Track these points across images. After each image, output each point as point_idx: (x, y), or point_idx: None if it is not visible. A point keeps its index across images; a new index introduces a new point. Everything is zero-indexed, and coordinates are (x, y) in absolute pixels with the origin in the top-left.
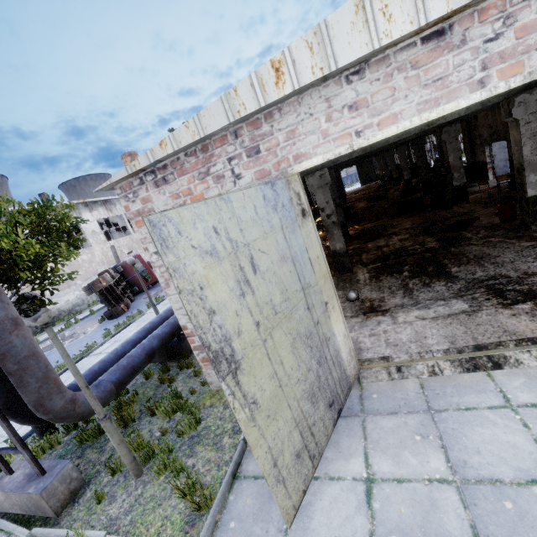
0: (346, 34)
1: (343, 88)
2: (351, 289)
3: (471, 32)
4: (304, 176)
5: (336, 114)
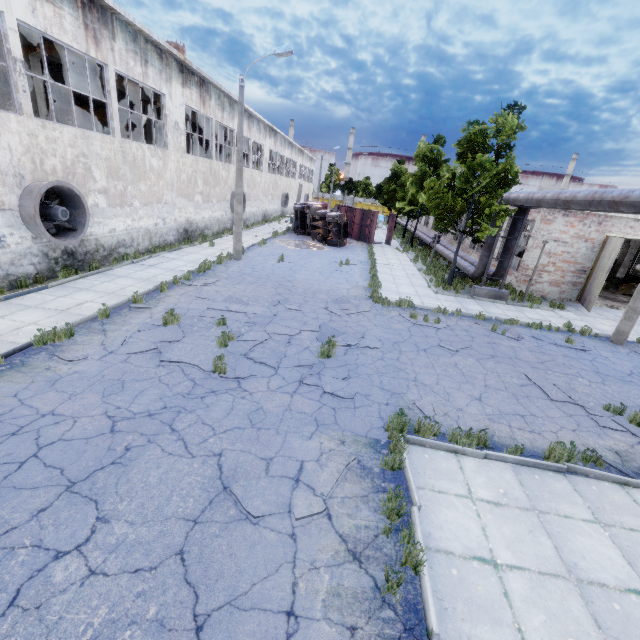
0: None
1: (632, 222)
2: None
3: None
4: None
5: (626, 227)
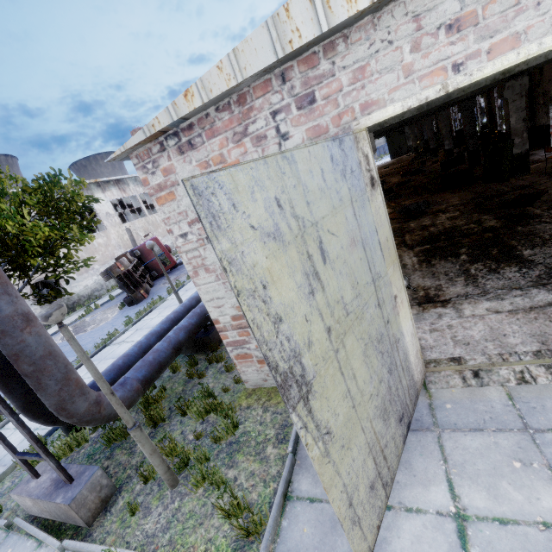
0: None
1: None
2: None
3: None
4: None
5: (427, 39)
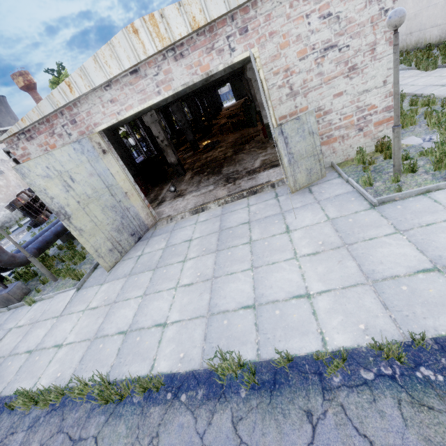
0: (94, 72)
1: (105, 93)
2: (177, 185)
3: (147, 71)
4: (141, 116)
5: (106, 104)
